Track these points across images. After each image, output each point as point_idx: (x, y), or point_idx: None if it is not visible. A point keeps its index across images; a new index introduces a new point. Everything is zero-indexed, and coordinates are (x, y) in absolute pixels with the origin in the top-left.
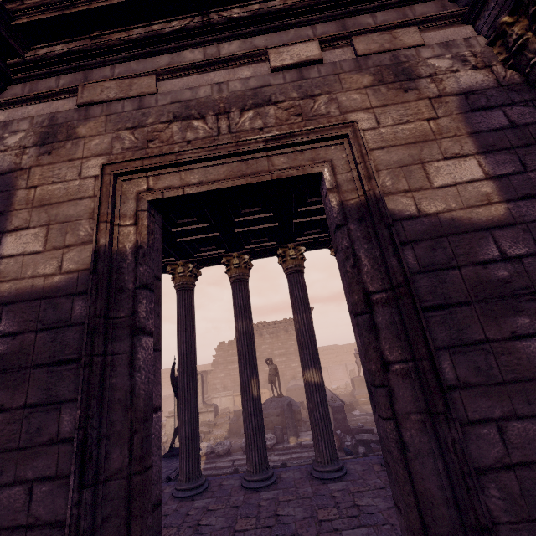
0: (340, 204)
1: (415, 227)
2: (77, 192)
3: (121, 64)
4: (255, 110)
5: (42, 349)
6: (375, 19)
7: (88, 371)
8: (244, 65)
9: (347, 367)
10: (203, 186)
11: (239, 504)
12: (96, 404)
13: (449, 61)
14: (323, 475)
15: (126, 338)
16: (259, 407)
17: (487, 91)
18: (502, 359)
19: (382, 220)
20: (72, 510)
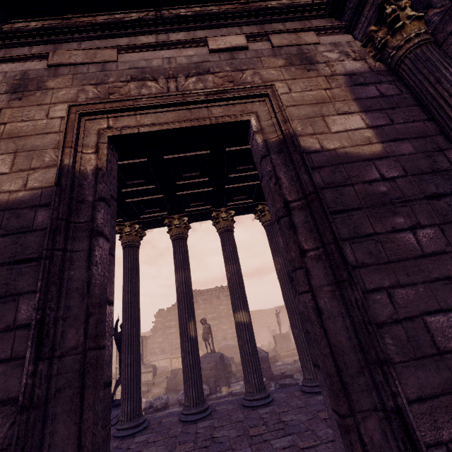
0: (264, 141)
1: (320, 158)
2: (44, 128)
3: (87, 41)
4: (197, 77)
5: (3, 251)
6: (285, 26)
7: (48, 262)
8: (188, 48)
9: (269, 328)
10: (155, 126)
11: (178, 434)
12: (55, 290)
13: (337, 54)
14: (253, 403)
15: (85, 239)
16: (196, 346)
17: (363, 74)
18: (387, 246)
19: (295, 149)
20: (27, 380)
